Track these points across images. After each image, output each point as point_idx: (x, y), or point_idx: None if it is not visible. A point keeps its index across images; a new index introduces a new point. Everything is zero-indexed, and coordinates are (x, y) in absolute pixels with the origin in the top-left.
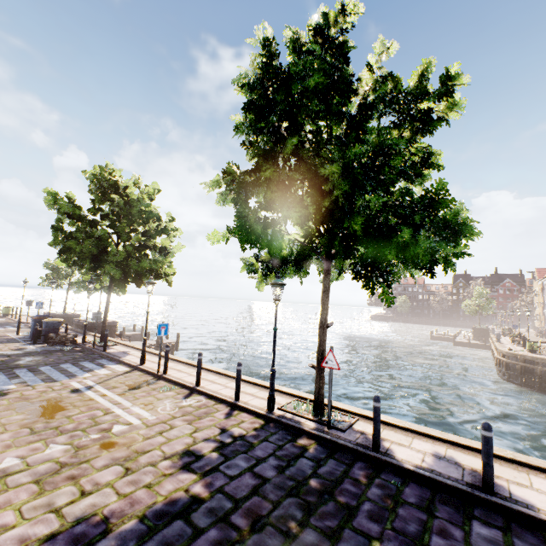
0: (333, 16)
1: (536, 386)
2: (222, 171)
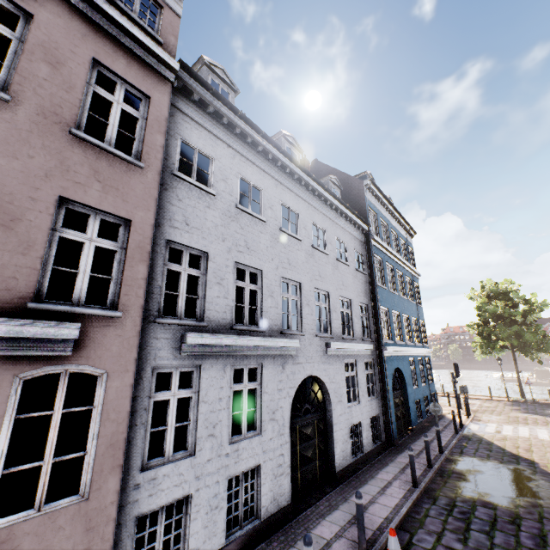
0: (506, 285)
1: None
2: (477, 326)
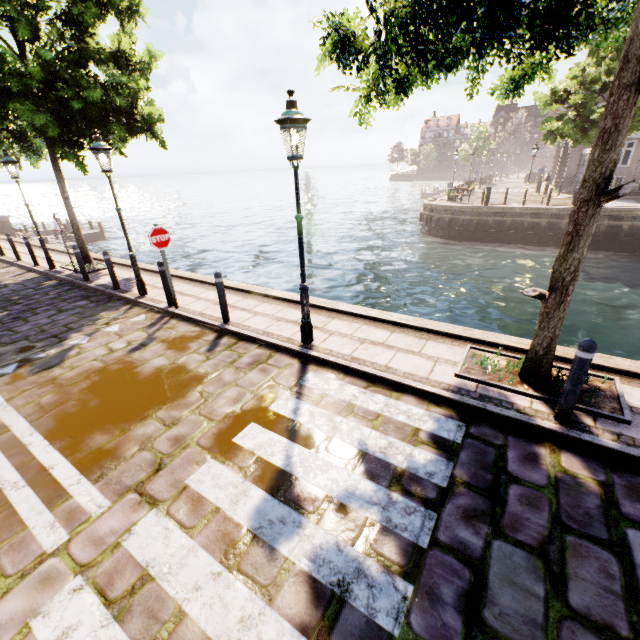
0: None
1: (434, 234)
2: None
